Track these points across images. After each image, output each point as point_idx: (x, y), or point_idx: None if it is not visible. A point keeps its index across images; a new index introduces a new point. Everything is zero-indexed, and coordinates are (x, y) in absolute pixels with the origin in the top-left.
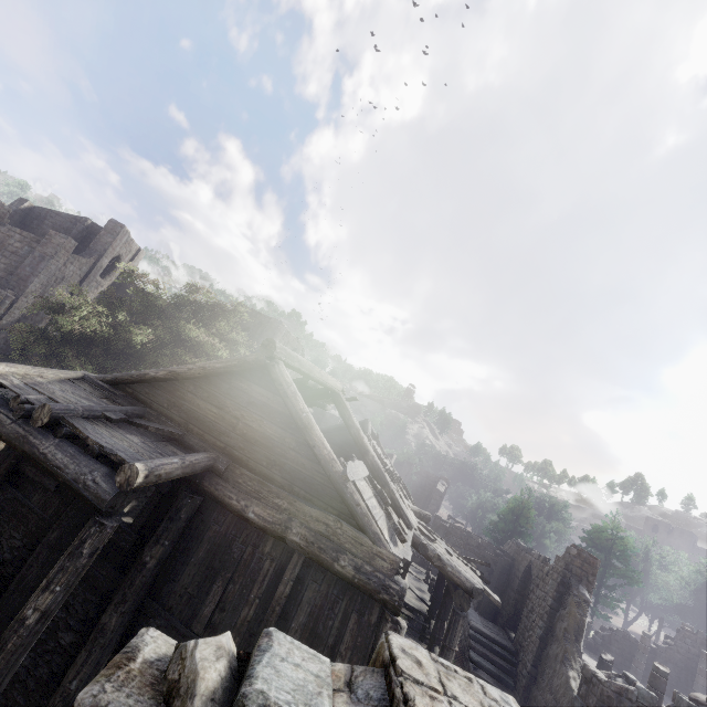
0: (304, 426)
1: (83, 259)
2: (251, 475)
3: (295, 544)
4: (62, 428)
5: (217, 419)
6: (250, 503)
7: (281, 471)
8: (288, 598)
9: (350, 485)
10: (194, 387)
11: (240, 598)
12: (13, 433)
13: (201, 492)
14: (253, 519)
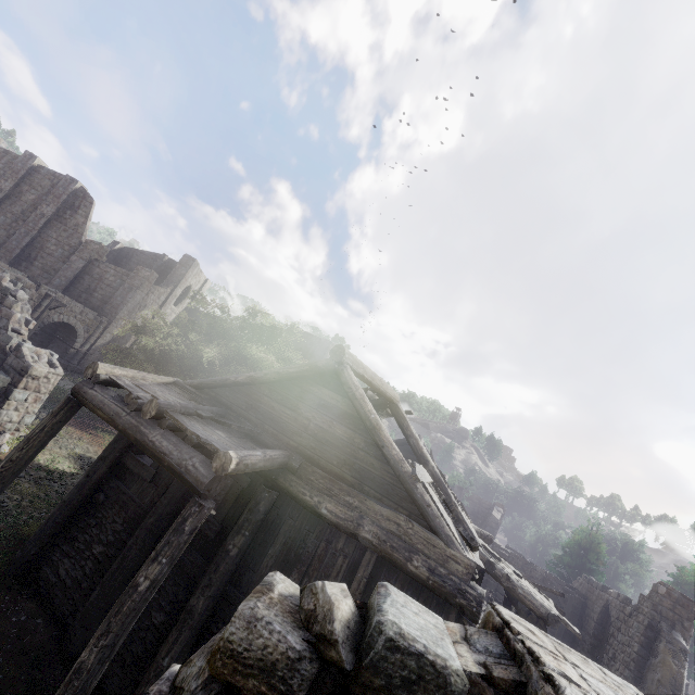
0: (372, 427)
1: (161, 289)
2: (322, 473)
3: (367, 541)
4: (166, 420)
5: (290, 420)
6: (322, 499)
7: (350, 470)
8: (362, 595)
9: (420, 486)
10: (270, 390)
11: None
12: (128, 423)
13: (276, 487)
14: (326, 515)
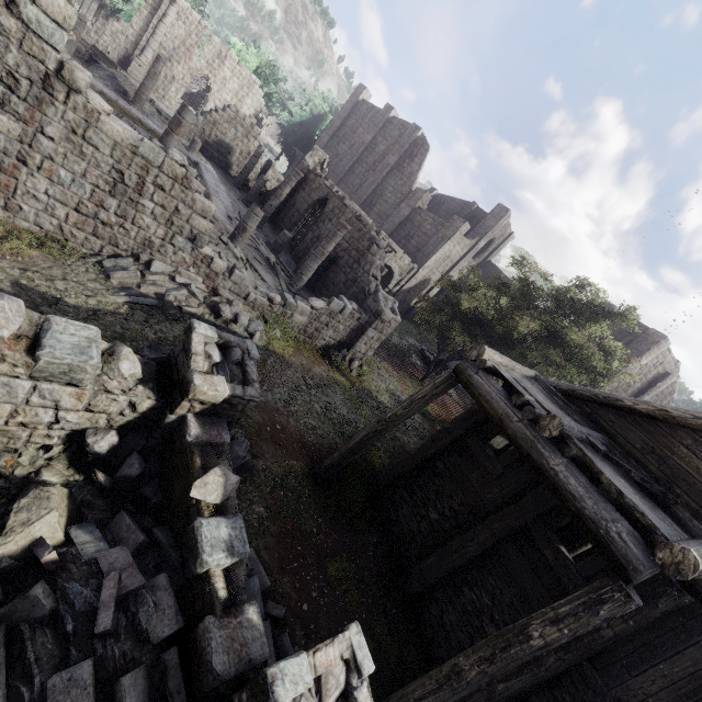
0: None
1: (467, 240)
2: None
3: None
4: (569, 447)
5: None
6: None
7: None
8: None
9: None
10: (695, 441)
11: None
12: (520, 432)
13: (686, 586)
14: None
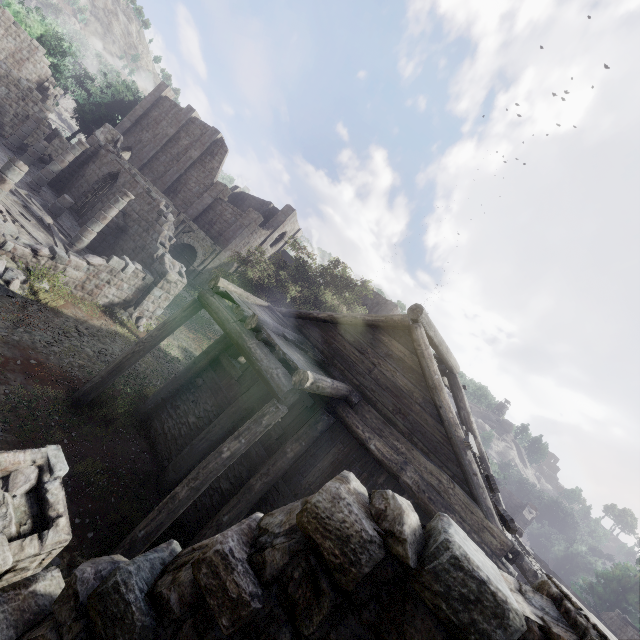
0: (434, 387)
1: (263, 231)
2: (377, 414)
3: (407, 485)
4: (262, 333)
5: (357, 361)
6: (372, 436)
7: (404, 419)
8: None
9: (470, 453)
10: (344, 331)
11: None
12: (234, 329)
13: (334, 414)
14: (373, 451)
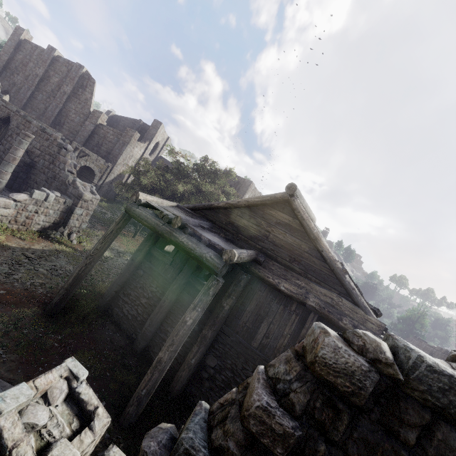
0: (315, 238)
1: (142, 144)
2: (279, 265)
3: (312, 307)
4: (187, 229)
5: (256, 232)
6: (280, 281)
7: (298, 264)
8: None
9: (347, 276)
10: (241, 212)
11: (278, 332)
12: (164, 230)
13: (249, 272)
14: (283, 290)
